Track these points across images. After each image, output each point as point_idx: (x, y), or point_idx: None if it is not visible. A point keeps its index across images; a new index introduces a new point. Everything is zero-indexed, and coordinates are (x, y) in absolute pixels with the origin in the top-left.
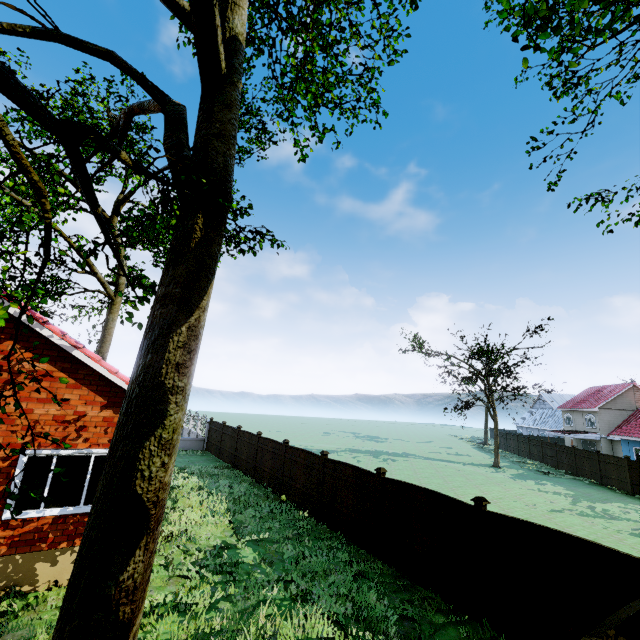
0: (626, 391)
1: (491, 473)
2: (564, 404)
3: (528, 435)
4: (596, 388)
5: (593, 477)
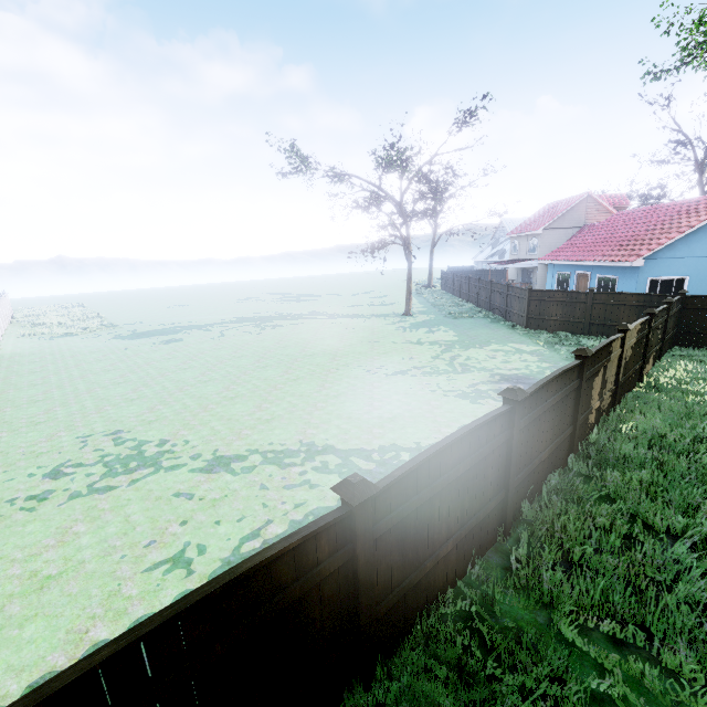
0: (579, 204)
1: (387, 326)
2: (514, 229)
3: (473, 271)
4: (552, 205)
5: (501, 313)
